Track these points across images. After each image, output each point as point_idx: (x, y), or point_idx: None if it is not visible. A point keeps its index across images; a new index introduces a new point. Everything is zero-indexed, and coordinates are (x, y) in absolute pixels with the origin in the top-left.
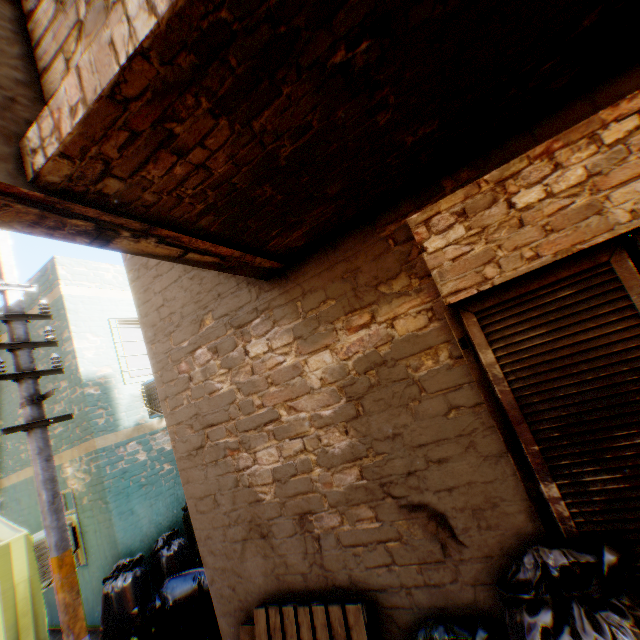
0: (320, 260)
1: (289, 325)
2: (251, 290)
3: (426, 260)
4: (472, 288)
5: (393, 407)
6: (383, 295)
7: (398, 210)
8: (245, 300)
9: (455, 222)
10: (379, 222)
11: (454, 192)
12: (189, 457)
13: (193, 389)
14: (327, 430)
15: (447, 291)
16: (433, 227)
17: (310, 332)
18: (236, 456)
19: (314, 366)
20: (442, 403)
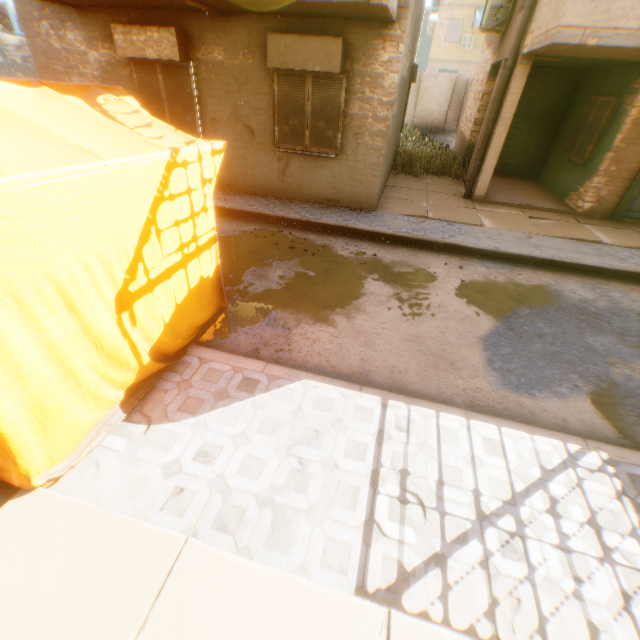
0: (95, 15)
1: (84, 35)
2: (68, 10)
3: (115, 42)
4: (124, 56)
5: (116, 82)
6: (114, 43)
7: (120, 15)
8: (65, 13)
9: (122, 36)
10: (114, 15)
11: (134, 20)
12: (44, 70)
13: (43, 41)
14: (97, 81)
15: (119, 54)
16: (117, 33)
17: (91, 43)
18: (65, 78)
19: (93, 56)
20: (127, 86)
